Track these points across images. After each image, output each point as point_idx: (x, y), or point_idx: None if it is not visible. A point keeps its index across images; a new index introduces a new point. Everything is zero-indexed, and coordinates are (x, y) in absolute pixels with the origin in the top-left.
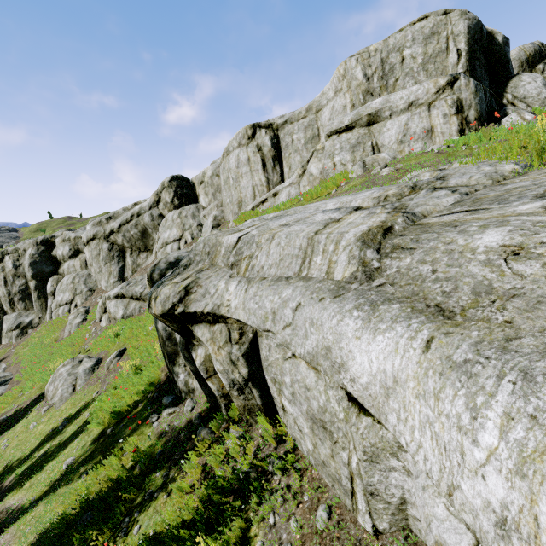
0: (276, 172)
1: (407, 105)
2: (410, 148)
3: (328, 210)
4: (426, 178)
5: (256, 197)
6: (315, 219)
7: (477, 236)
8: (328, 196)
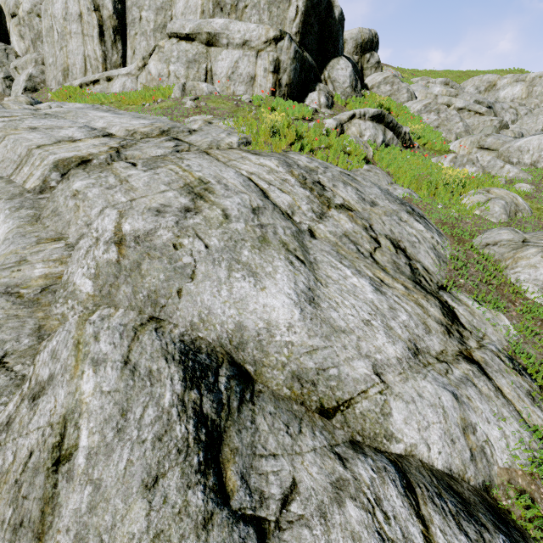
0: (117, 51)
1: (242, 42)
2: (235, 88)
3: (87, 127)
4: (197, 126)
5: (87, 72)
6: (60, 133)
7: (78, 182)
8: (141, 108)
